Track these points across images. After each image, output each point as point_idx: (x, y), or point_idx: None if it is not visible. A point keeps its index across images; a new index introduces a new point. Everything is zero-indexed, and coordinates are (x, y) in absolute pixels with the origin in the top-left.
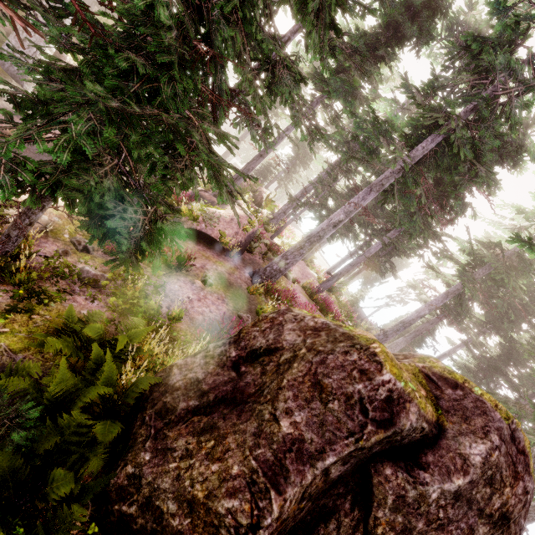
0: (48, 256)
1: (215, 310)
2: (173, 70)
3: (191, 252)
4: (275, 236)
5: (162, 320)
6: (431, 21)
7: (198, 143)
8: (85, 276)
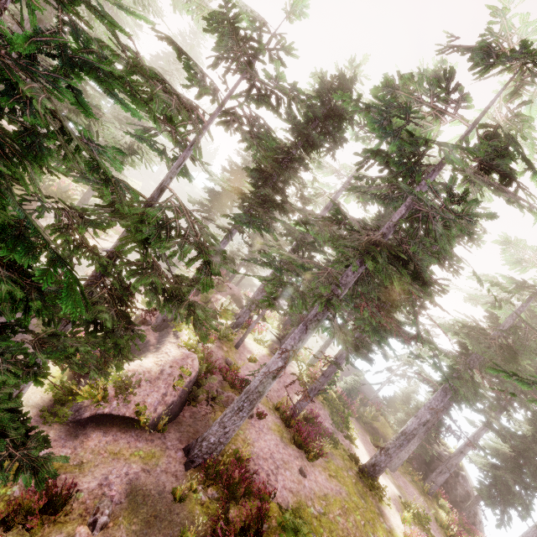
0: None
1: None
2: None
3: (71, 482)
4: (240, 344)
5: None
6: (340, 124)
7: None
8: None
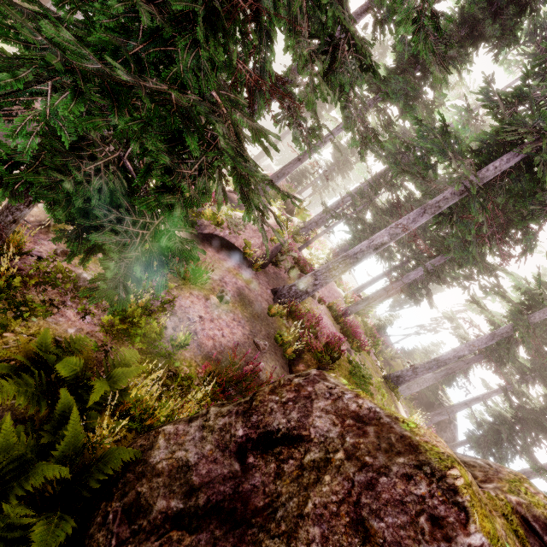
0: (41, 257)
1: (228, 334)
2: (197, 29)
3: (210, 262)
4: (304, 248)
5: (164, 346)
6: (516, 20)
7: (220, 139)
8: (81, 284)
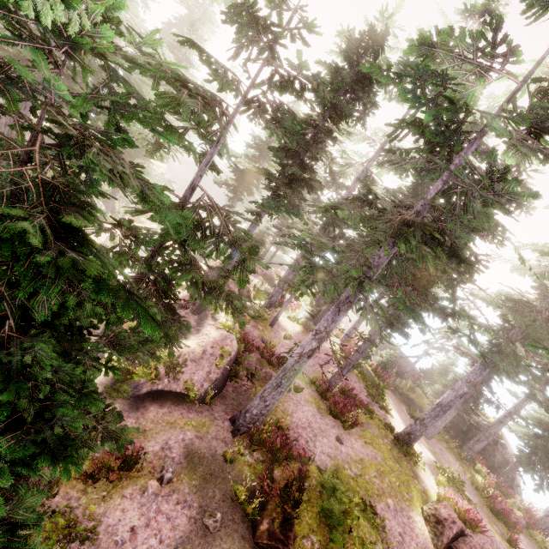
0: None
1: (168, 533)
2: None
3: (139, 446)
4: (274, 323)
5: None
6: (371, 88)
7: None
8: None
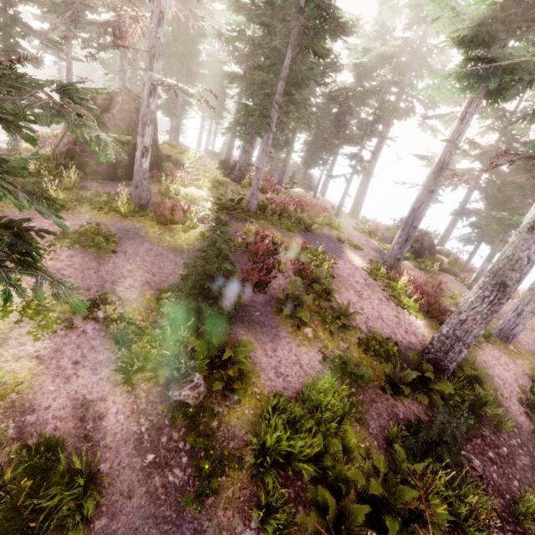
0: None
1: None
2: None
3: None
4: None
5: None
6: None
7: None
8: None
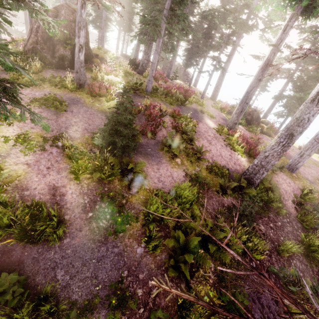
0: None
1: None
2: None
3: None
4: None
5: None
6: None
7: None
8: None
